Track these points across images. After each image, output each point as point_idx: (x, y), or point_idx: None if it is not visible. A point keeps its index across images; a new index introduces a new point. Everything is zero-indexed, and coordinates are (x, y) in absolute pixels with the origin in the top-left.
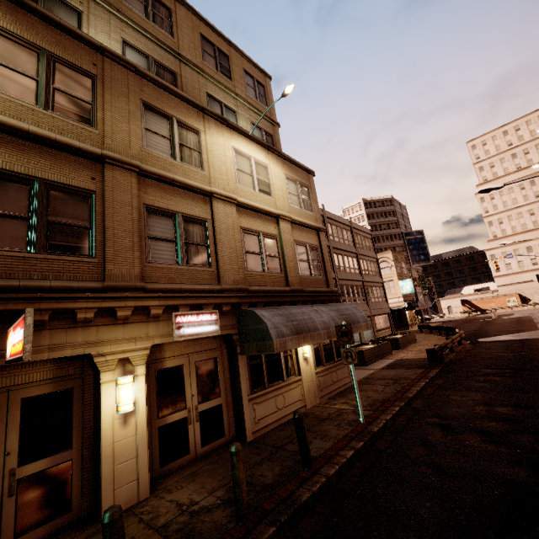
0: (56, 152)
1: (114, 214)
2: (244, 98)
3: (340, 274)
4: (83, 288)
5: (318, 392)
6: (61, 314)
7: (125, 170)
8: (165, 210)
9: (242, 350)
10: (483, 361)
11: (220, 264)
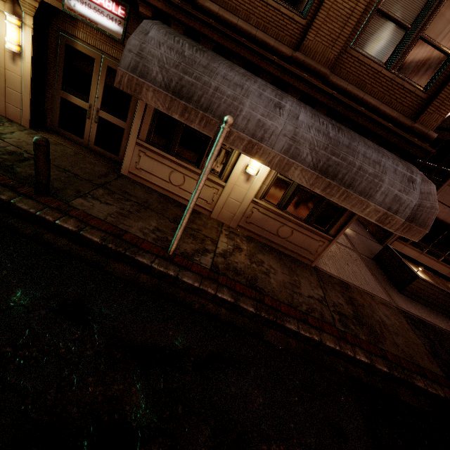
0: None
1: None
2: None
3: None
4: None
5: (241, 220)
6: None
7: None
8: None
9: None
10: None
11: None
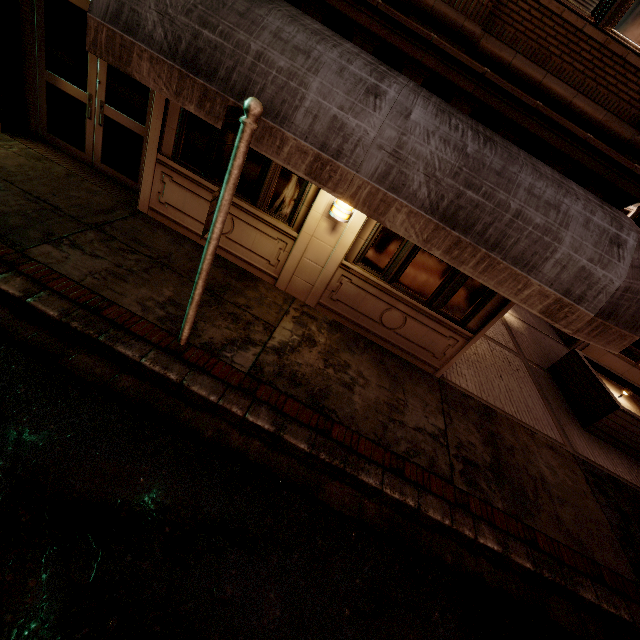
0: None
1: None
2: None
3: None
4: None
5: (323, 295)
6: None
7: None
8: None
9: None
10: None
11: None
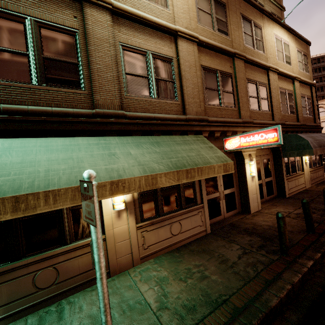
0: (219, 54)
1: (239, 85)
2: None
3: None
4: (237, 122)
5: (310, 181)
6: (233, 133)
7: (240, 60)
8: (252, 80)
9: (284, 155)
10: None
11: (273, 109)
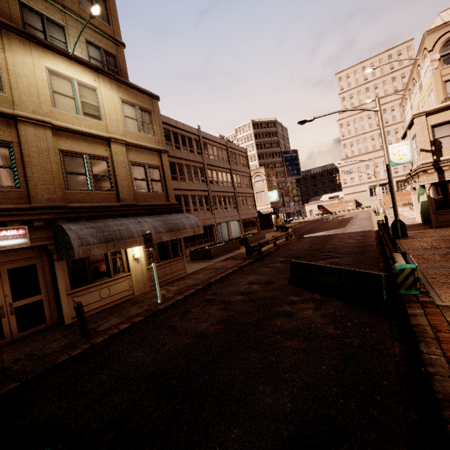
0: None
1: None
2: (75, 11)
3: (213, 187)
4: None
5: (149, 283)
6: None
7: None
8: None
9: (58, 257)
10: (287, 252)
11: (30, 184)
